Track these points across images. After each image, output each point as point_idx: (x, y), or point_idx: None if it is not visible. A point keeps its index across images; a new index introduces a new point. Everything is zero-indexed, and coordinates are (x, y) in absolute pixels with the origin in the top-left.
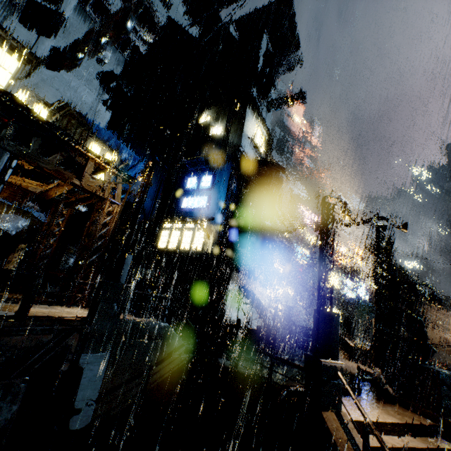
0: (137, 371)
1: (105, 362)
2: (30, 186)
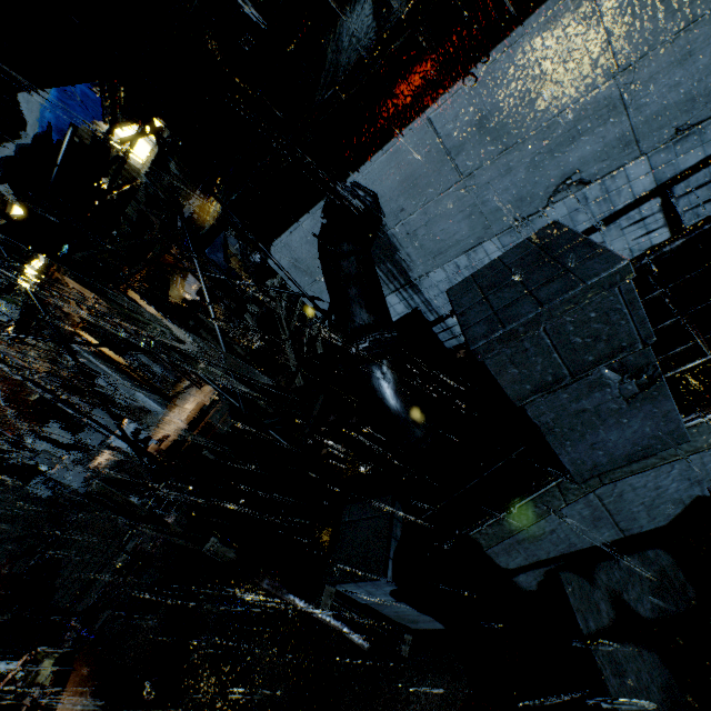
0: None
1: None
2: None
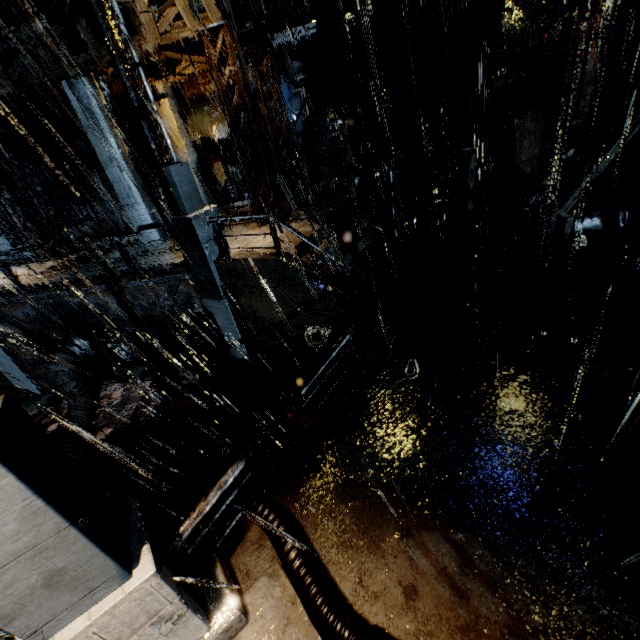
0: (266, 322)
1: (226, 309)
2: None
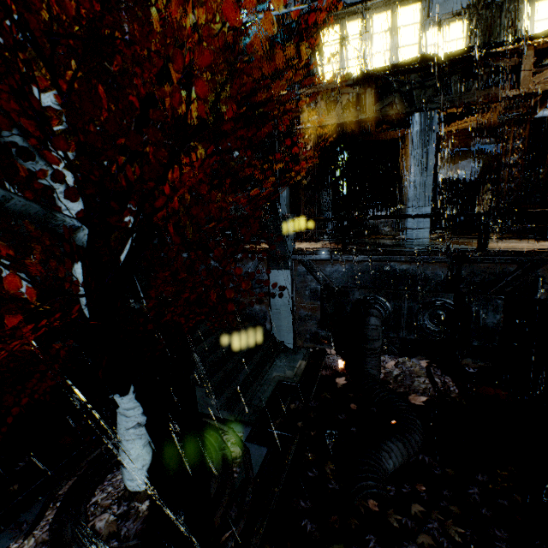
0: None
1: None
2: (472, 123)
